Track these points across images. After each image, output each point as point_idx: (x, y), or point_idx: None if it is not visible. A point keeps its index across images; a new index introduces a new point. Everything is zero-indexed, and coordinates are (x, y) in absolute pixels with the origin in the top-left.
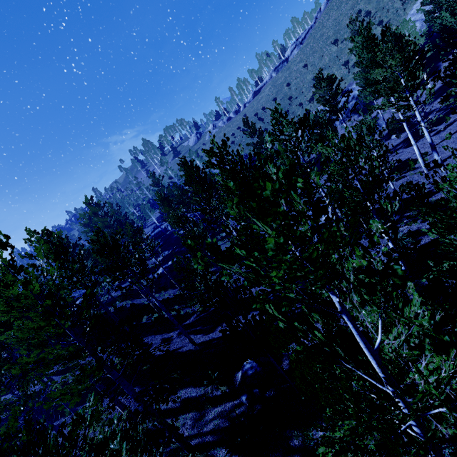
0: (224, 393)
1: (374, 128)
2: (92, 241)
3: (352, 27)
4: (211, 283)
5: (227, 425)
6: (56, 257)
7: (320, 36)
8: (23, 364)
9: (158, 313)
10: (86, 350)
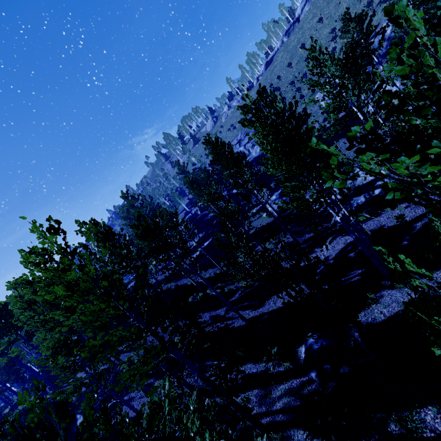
0: (288, 370)
1: None
2: (135, 226)
3: None
4: (258, 255)
5: (299, 403)
6: (106, 239)
7: None
8: (91, 347)
9: (202, 292)
10: (147, 330)
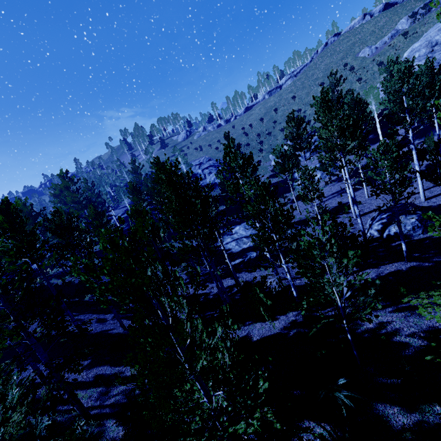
0: (133, 375)
1: (313, 175)
2: (48, 219)
3: (331, 79)
4: None
5: (125, 401)
6: (3, 232)
7: (312, 75)
8: None
9: None
10: (12, 316)
